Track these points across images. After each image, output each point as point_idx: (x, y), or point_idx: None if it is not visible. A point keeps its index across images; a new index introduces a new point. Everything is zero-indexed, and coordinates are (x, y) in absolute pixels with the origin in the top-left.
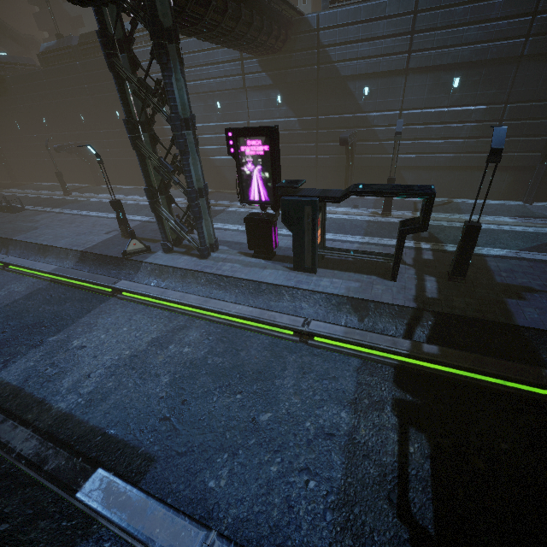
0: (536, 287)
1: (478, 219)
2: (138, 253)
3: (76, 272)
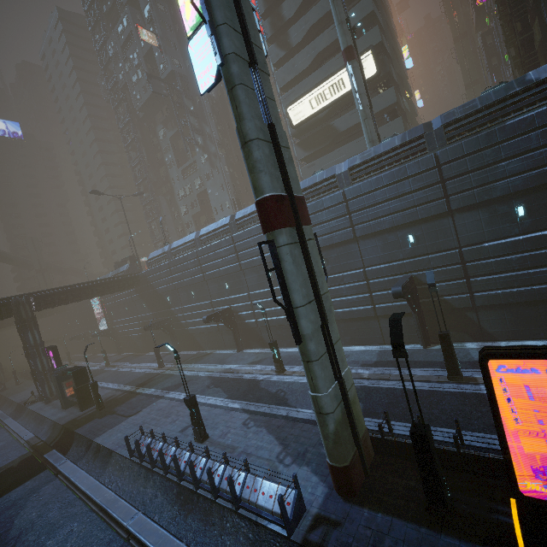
0: (118, 411)
1: (93, 380)
2: (32, 403)
3: (4, 415)
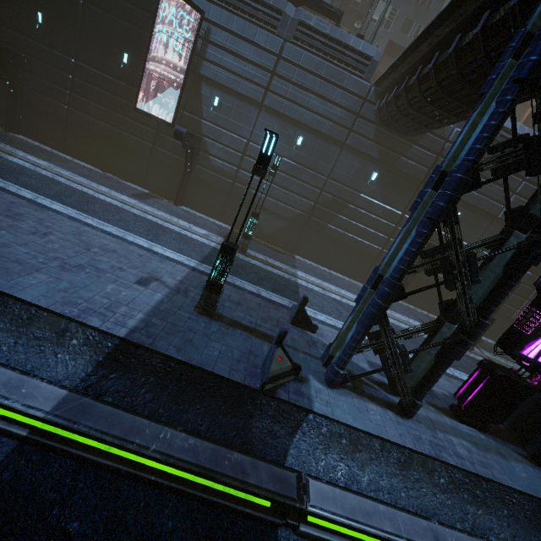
0: None
1: None
2: (280, 378)
3: (151, 428)
